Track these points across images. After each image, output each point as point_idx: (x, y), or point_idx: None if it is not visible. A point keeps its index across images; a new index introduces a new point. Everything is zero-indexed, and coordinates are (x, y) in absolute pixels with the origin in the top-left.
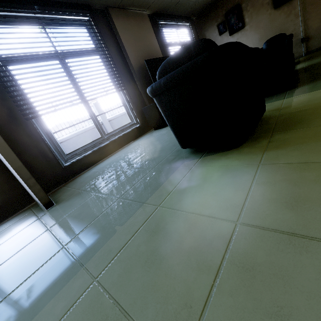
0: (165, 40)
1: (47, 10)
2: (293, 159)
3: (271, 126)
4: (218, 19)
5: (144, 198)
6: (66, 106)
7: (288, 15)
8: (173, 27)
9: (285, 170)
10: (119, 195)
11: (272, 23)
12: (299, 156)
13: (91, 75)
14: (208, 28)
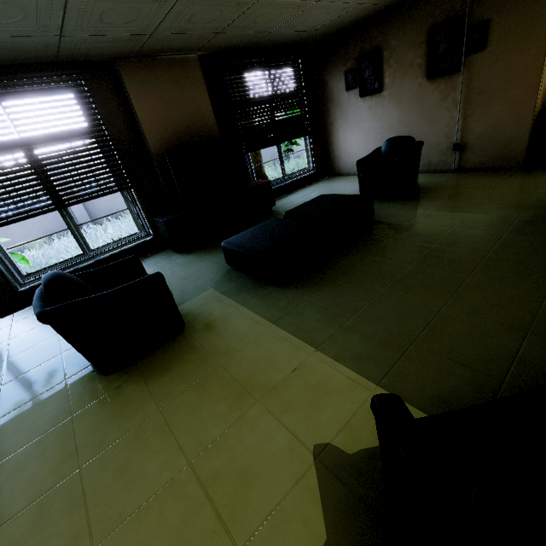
0: (233, 98)
1: (6, 79)
2: (81, 425)
3: (158, 358)
4: (348, 62)
5: (4, 402)
6: (27, 216)
7: (444, 98)
8: (258, 70)
9: (62, 435)
10: (5, 381)
11: (421, 102)
12: (87, 424)
13: (72, 170)
14: (332, 71)
